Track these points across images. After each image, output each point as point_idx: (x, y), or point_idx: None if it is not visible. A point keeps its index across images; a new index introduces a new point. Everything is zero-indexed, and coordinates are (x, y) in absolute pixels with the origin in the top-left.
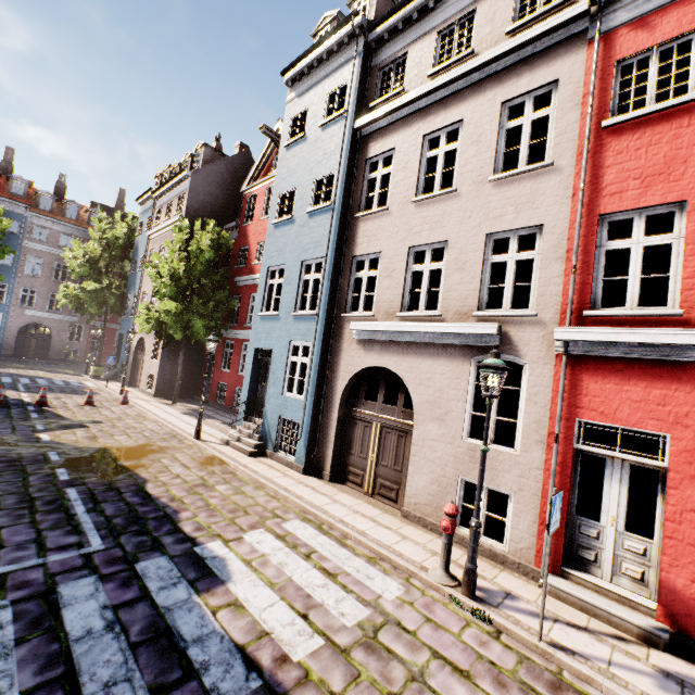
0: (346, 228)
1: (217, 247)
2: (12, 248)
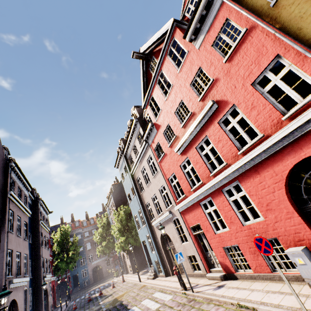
0: (141, 198)
1: (126, 212)
2: (81, 244)
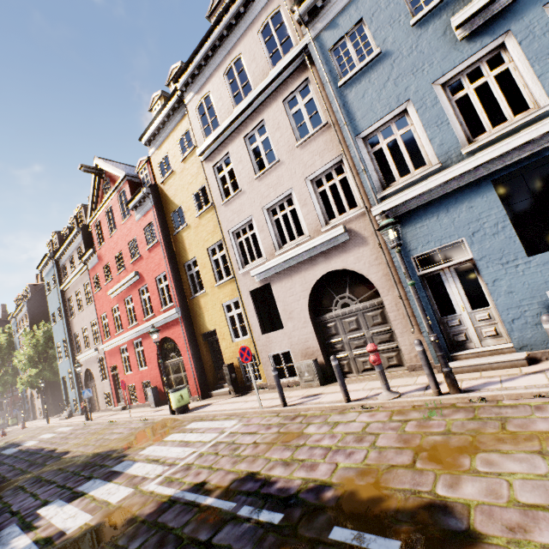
0: (70, 324)
1: (48, 333)
2: None
